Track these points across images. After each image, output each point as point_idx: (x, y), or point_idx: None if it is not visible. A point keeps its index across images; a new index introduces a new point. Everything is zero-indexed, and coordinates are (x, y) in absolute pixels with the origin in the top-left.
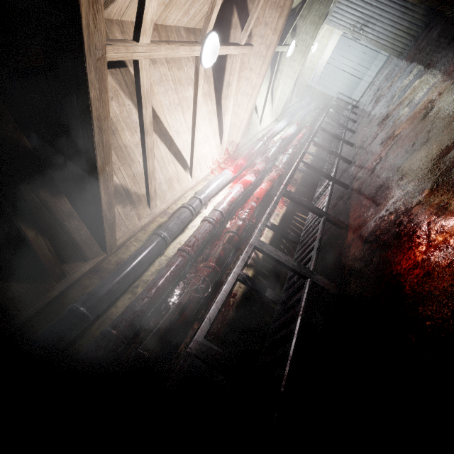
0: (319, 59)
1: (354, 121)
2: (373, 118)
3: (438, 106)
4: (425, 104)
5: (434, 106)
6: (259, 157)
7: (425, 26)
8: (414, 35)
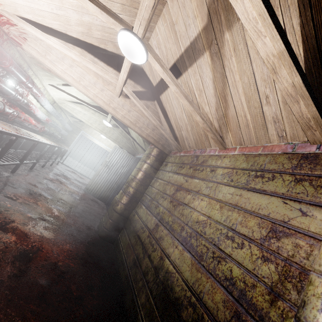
0: (96, 138)
1: (44, 166)
2: (42, 185)
3: (30, 266)
4: (37, 245)
5: (32, 260)
6: (0, 70)
7: (99, 198)
8: (96, 194)
